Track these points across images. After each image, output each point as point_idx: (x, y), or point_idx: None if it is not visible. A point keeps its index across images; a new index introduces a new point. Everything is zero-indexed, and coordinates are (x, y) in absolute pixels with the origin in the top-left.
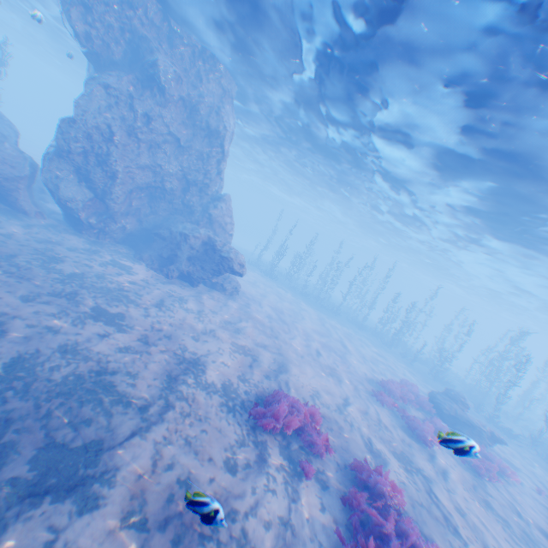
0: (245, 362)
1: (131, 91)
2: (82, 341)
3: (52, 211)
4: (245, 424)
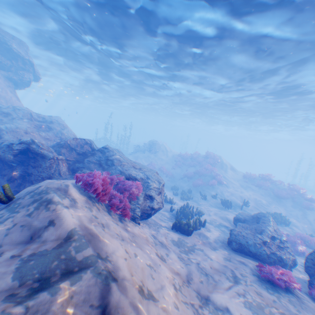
0: None
1: None
2: None
3: None
4: None
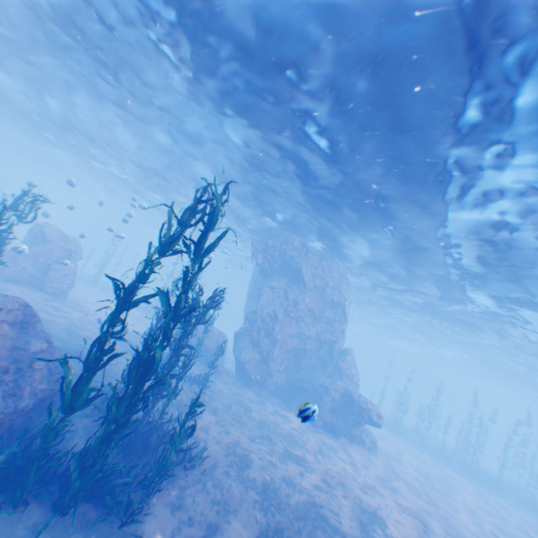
0: (416, 525)
1: (285, 287)
2: (291, 475)
3: (228, 370)
4: None
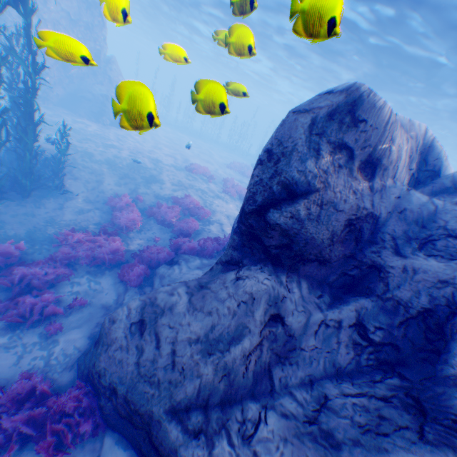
0: (173, 159)
1: None
2: (117, 155)
3: None
4: (186, 173)
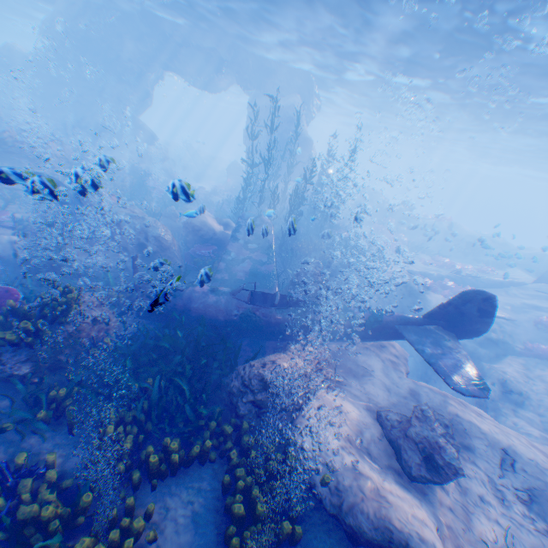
0: None
1: None
2: None
3: None
4: None
